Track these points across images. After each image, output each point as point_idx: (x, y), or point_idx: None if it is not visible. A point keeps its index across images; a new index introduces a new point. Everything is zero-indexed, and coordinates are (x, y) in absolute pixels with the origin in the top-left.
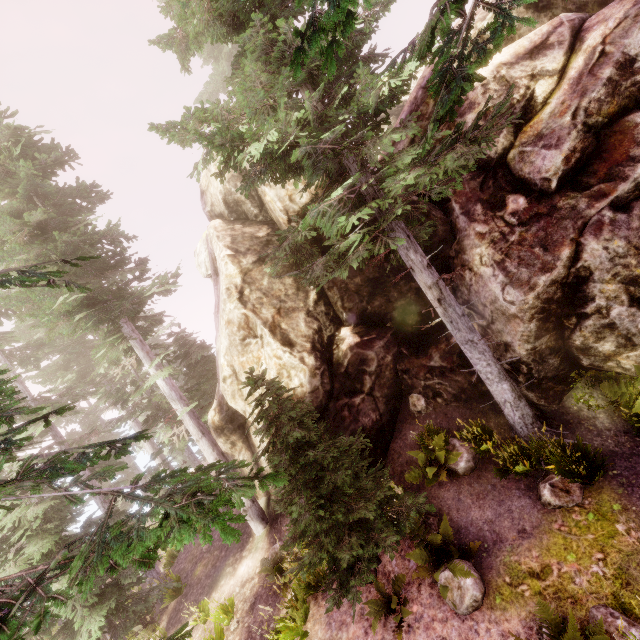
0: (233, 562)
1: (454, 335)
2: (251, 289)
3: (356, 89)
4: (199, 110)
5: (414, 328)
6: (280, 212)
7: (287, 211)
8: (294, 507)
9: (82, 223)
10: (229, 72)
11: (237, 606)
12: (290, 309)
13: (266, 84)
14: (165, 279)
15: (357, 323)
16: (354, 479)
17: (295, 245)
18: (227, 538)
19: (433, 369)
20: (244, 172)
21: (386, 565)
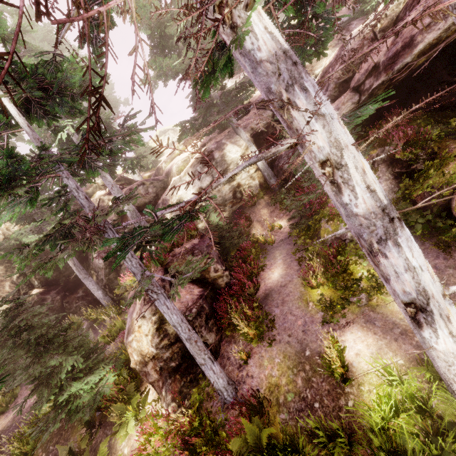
0: None
1: (80, 277)
2: None
3: (44, 194)
4: None
5: (73, 283)
6: (0, 234)
7: (5, 234)
8: None
9: None
10: None
11: None
12: (0, 281)
13: None
14: None
15: (43, 285)
16: None
17: (7, 247)
18: None
19: (79, 297)
20: None
21: None
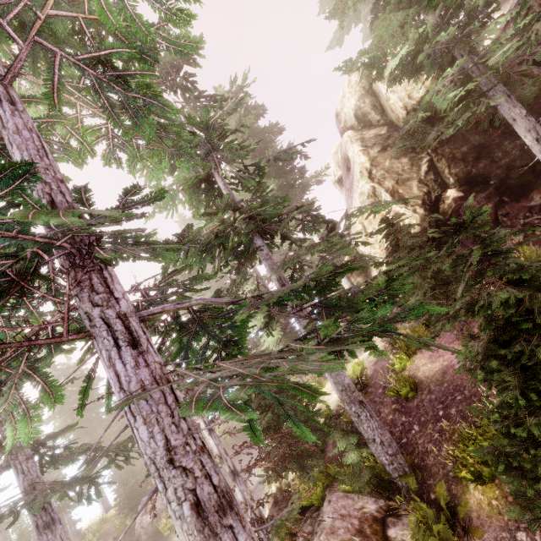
0: (359, 351)
1: None
2: (377, 170)
3: None
4: (360, 50)
5: (517, 180)
6: (400, 109)
7: (406, 107)
8: (410, 280)
9: (273, 147)
10: (353, 15)
11: (365, 365)
12: (405, 179)
13: (399, 18)
14: (320, 173)
15: (462, 185)
16: (452, 274)
17: (413, 127)
18: (396, 204)
19: (533, 208)
20: (370, 90)
21: (475, 331)
